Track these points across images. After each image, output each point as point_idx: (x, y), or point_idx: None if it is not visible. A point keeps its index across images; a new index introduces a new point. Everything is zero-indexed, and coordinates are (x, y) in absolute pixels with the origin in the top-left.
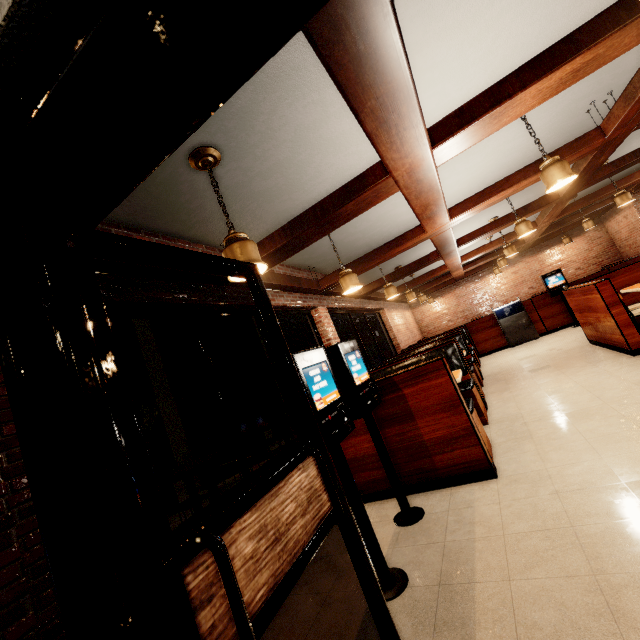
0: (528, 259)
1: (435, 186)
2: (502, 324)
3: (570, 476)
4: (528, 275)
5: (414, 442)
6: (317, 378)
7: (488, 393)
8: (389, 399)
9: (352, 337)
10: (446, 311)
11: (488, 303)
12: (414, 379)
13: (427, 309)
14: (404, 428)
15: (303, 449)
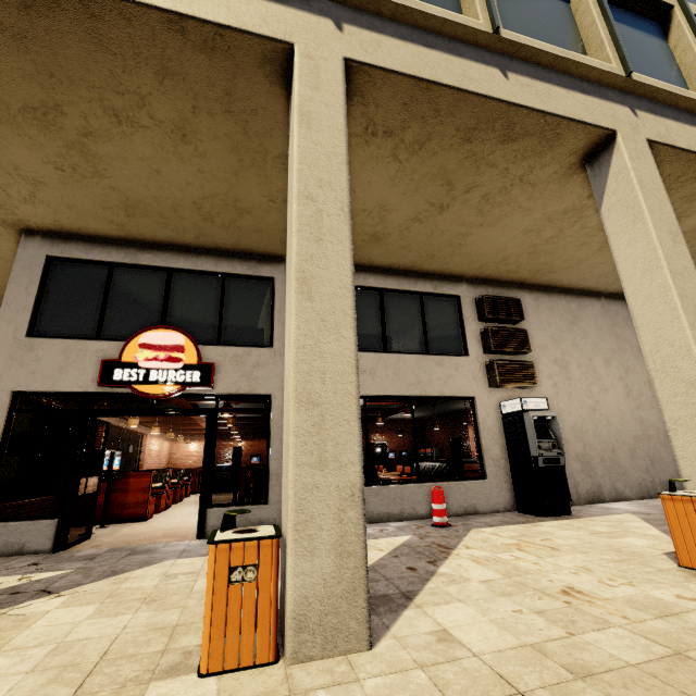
0: (262, 440)
1: (189, 405)
2: (217, 475)
3: (168, 521)
4: (257, 450)
5: (121, 502)
6: (104, 460)
7: (174, 506)
8: (121, 481)
9: (111, 446)
10: (196, 453)
11: (226, 459)
12: (137, 476)
13: (184, 446)
14: (121, 495)
15: (98, 474)
